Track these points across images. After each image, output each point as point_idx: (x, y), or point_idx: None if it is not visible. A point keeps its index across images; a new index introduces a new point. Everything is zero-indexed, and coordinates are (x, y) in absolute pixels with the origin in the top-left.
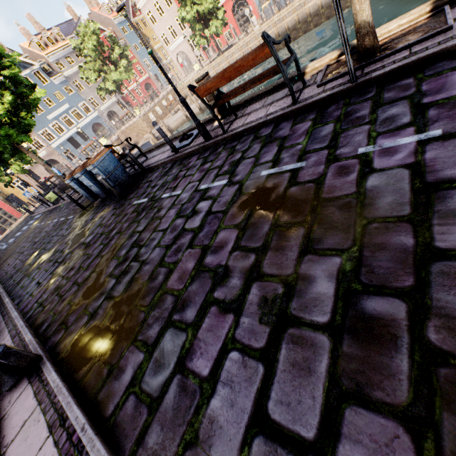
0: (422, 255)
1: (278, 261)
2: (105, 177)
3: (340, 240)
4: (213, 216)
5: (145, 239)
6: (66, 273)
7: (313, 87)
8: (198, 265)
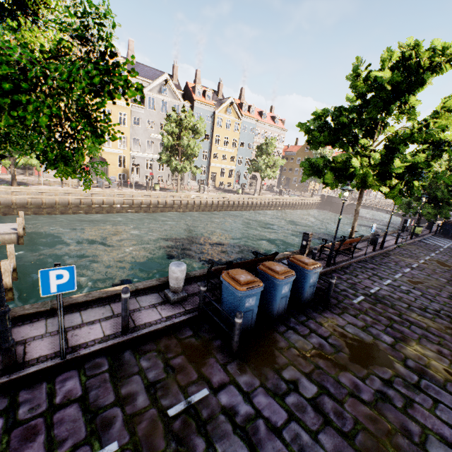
0: (447, 283)
1: (447, 290)
2: (314, 282)
3: (441, 284)
4: (416, 289)
5: (420, 305)
6: (447, 358)
7: (346, 254)
8: (446, 298)
